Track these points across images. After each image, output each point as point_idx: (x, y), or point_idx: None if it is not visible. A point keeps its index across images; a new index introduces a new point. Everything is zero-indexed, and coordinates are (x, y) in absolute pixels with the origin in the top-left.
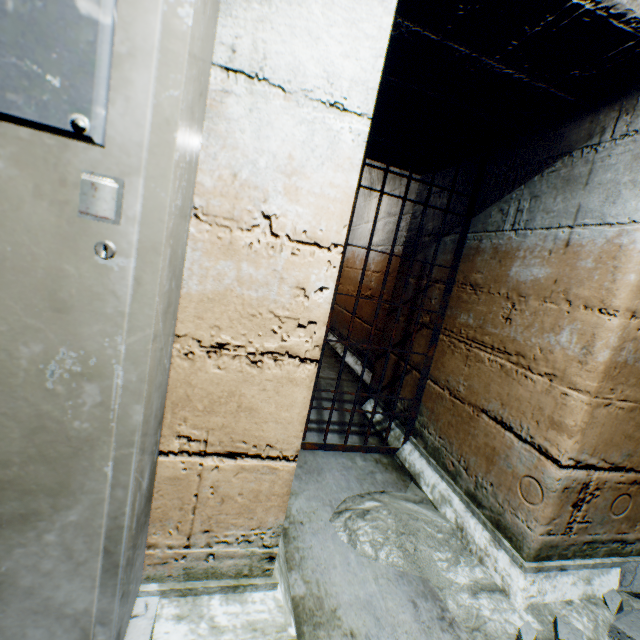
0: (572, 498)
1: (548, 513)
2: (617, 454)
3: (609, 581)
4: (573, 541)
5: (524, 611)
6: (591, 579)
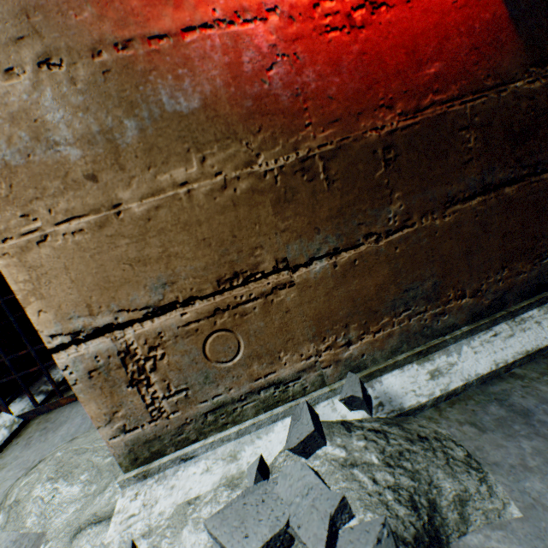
0: (121, 377)
1: (97, 410)
2: (143, 292)
3: (271, 442)
4: (184, 420)
5: (112, 543)
6: (239, 452)
